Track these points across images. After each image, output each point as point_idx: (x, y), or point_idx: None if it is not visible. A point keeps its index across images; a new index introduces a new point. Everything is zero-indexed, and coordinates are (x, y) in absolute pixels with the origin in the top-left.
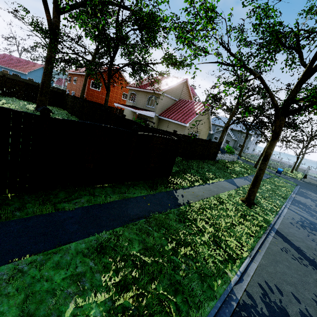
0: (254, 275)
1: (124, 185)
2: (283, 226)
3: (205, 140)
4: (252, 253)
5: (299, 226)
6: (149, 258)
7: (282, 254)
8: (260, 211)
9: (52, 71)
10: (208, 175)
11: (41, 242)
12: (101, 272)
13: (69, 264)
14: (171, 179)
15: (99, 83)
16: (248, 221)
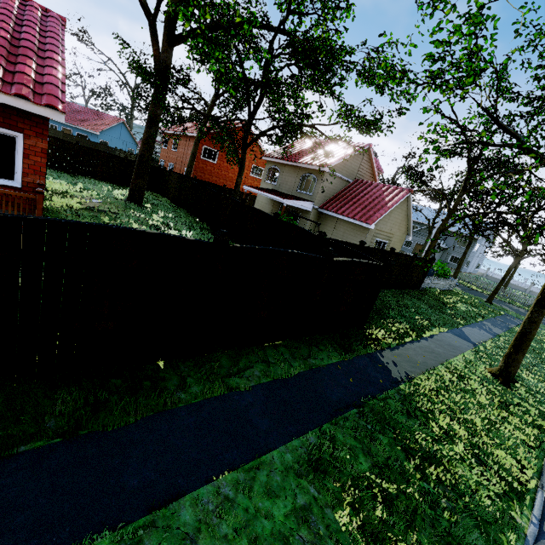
0: None
1: (303, 343)
2: None
3: (408, 256)
4: (544, 482)
5: None
6: (389, 484)
7: None
8: (527, 396)
9: (155, 137)
10: (419, 320)
11: (233, 449)
12: (334, 507)
13: (283, 490)
14: (366, 330)
15: (216, 151)
16: (514, 416)
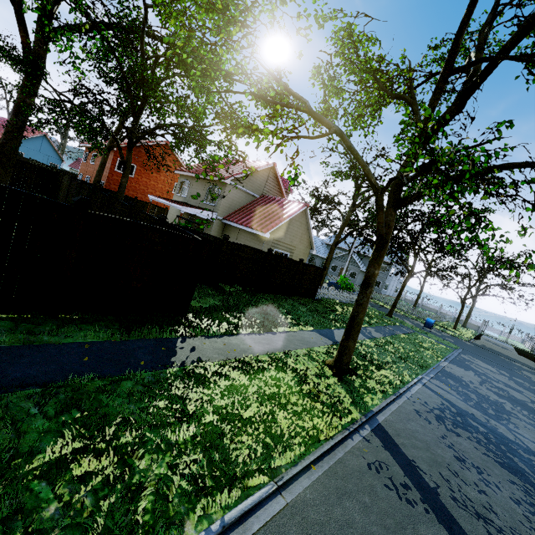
0: (263, 530)
1: (56, 320)
2: (396, 417)
3: (292, 261)
4: (288, 474)
5: (432, 418)
6: None
7: (365, 476)
8: (359, 387)
9: (24, 126)
10: (283, 318)
11: None
12: None
13: None
14: (188, 318)
15: (133, 165)
16: (320, 404)
